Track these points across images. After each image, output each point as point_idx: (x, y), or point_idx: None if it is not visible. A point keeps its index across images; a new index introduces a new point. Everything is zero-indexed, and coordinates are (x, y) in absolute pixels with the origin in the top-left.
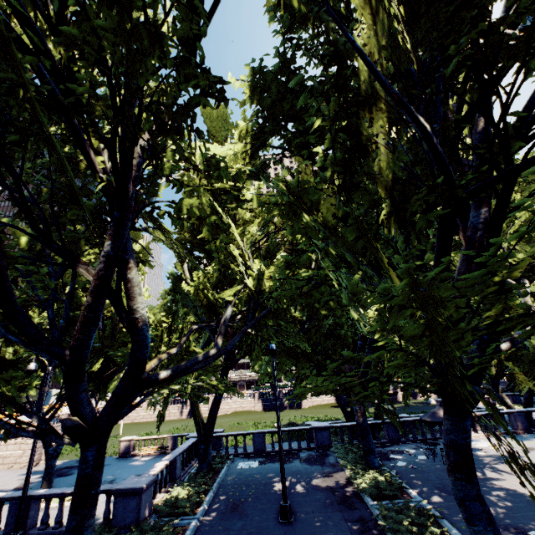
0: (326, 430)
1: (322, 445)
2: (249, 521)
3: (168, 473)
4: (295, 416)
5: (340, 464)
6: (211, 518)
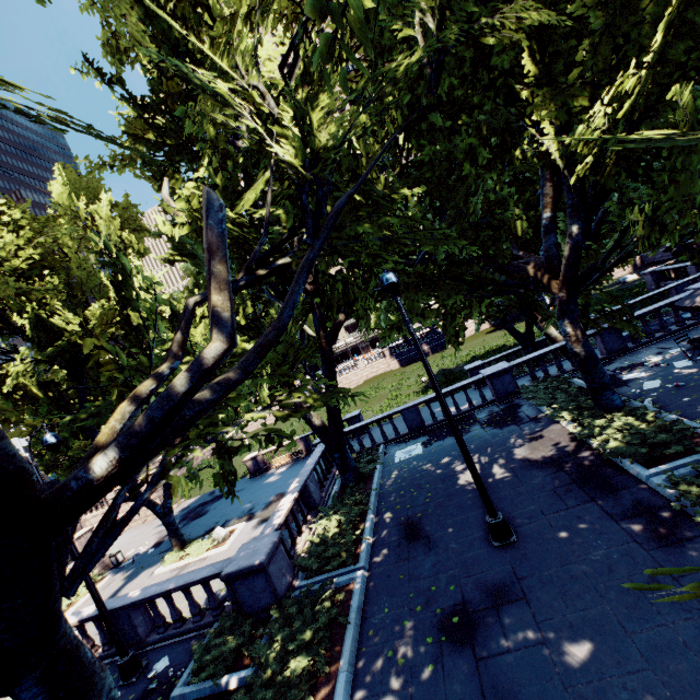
0: (506, 373)
1: (505, 394)
2: (442, 554)
3: (303, 503)
4: (444, 361)
5: (549, 416)
6: (383, 560)
